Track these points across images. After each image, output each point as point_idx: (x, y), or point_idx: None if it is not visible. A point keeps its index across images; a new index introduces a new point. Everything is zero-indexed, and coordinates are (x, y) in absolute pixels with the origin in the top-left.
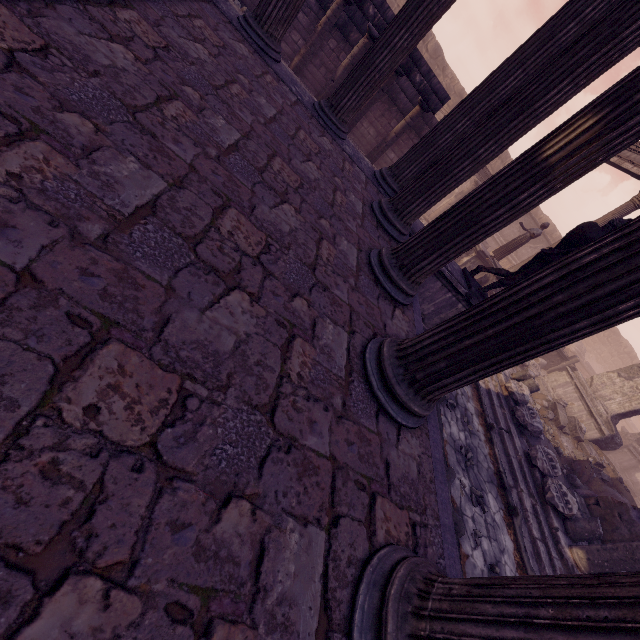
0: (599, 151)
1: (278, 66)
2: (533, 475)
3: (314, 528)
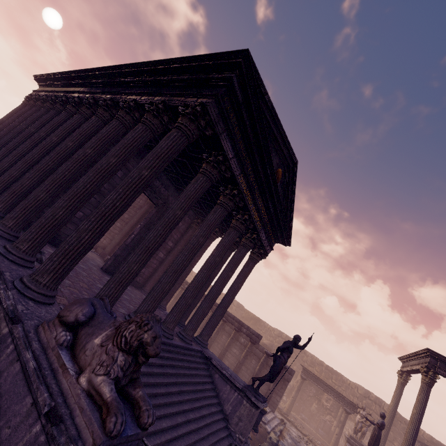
0: (195, 281)
1: (163, 310)
2: None
3: None
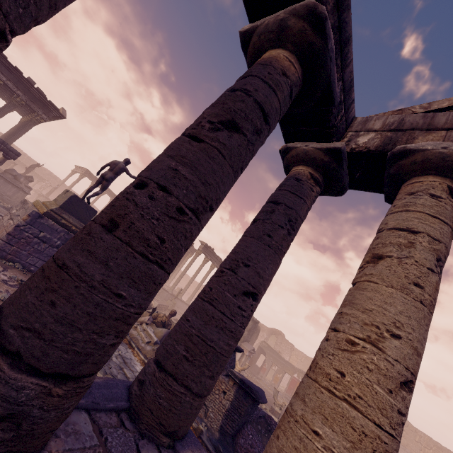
0: None
1: None
2: None
3: None
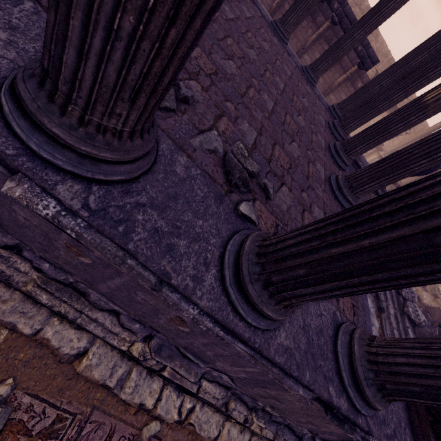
0: None
1: (287, 47)
2: (398, 299)
3: (320, 210)
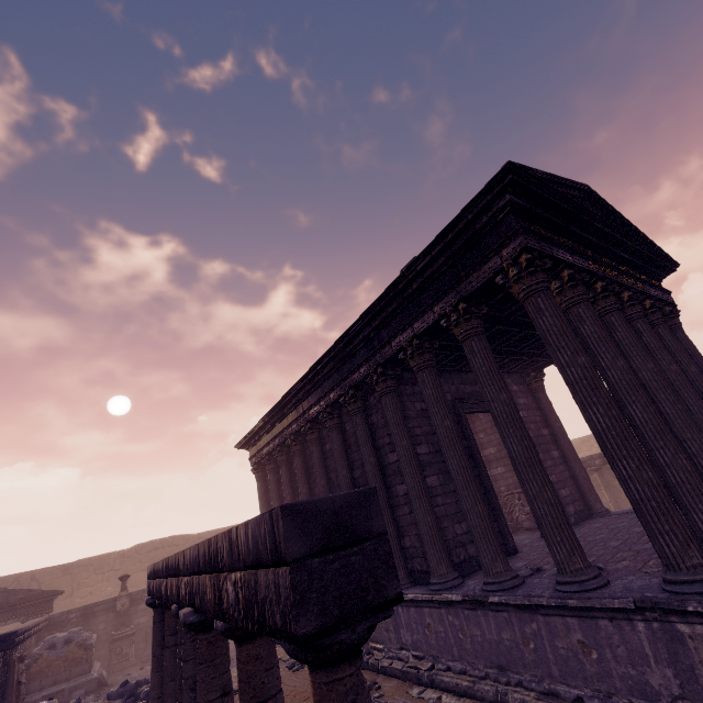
0: (696, 418)
1: None
2: None
3: None
